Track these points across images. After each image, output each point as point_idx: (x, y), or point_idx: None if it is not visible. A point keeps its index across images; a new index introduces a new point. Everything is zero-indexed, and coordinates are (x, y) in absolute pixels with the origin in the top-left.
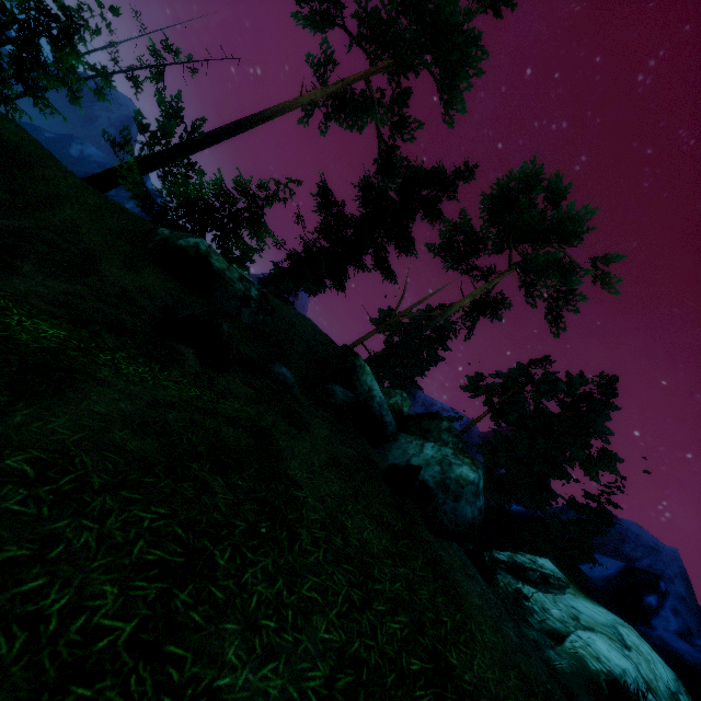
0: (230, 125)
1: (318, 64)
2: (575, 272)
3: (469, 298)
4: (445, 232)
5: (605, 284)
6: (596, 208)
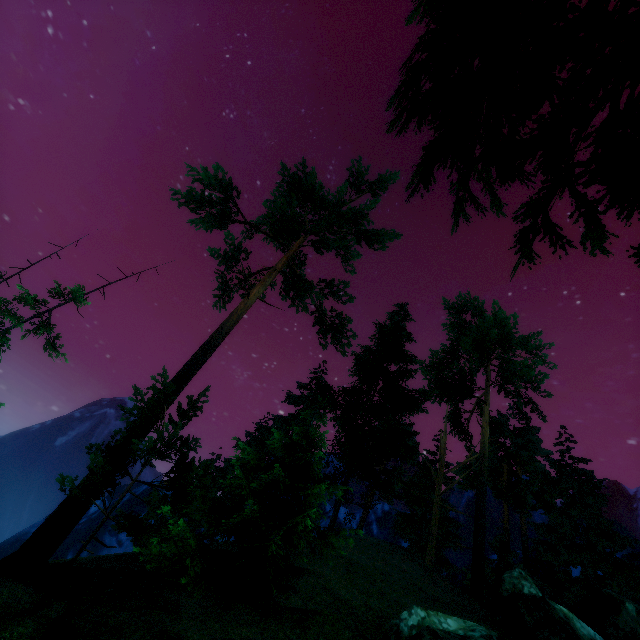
0: (194, 361)
1: (224, 255)
2: (529, 365)
3: (487, 427)
4: (427, 373)
5: (544, 363)
6: (515, 314)
